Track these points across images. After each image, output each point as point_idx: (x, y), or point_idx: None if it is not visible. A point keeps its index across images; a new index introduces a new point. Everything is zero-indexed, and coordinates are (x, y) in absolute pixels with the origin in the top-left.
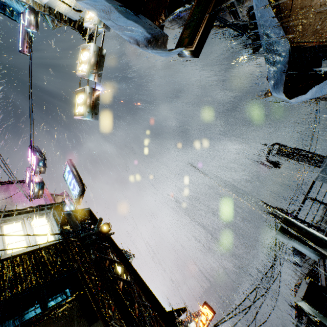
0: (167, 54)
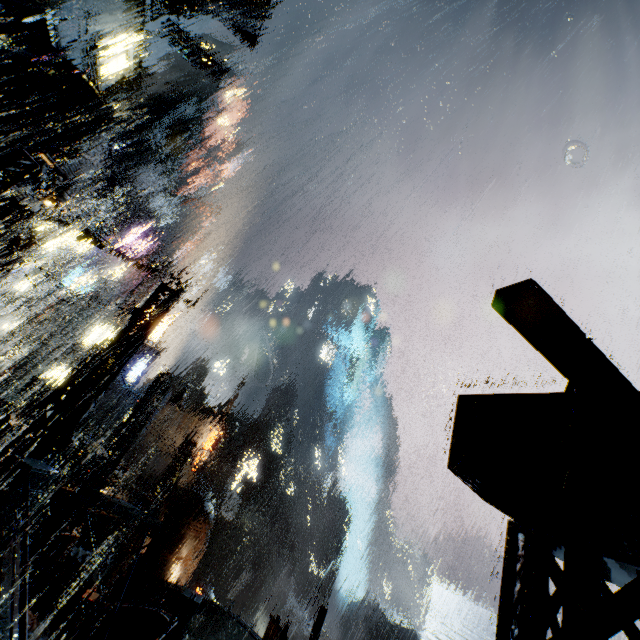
0: None
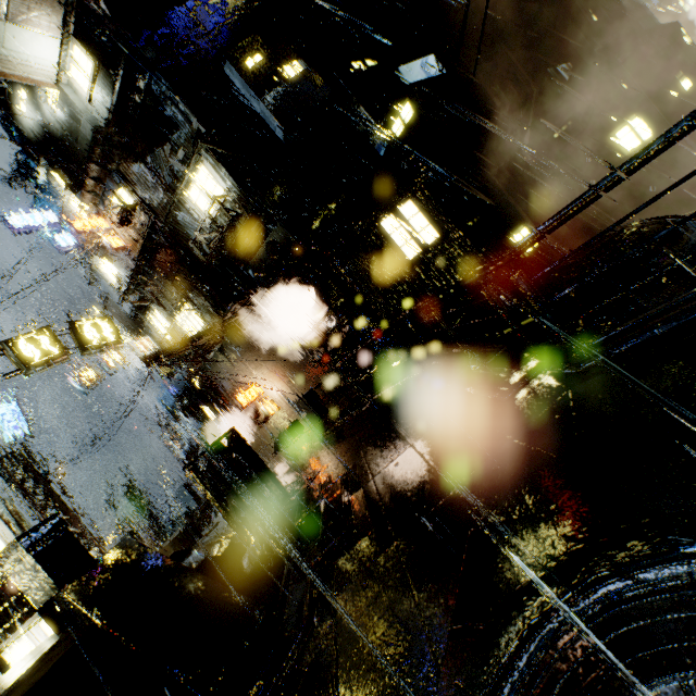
0: (169, 416)
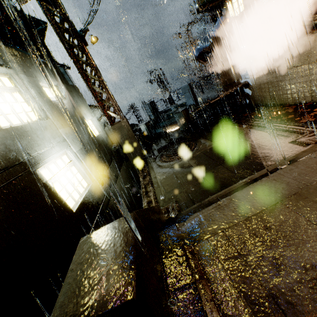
0: None
